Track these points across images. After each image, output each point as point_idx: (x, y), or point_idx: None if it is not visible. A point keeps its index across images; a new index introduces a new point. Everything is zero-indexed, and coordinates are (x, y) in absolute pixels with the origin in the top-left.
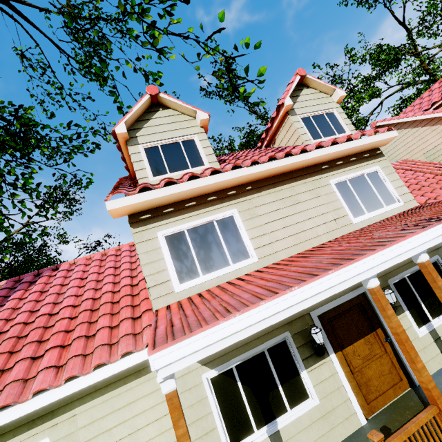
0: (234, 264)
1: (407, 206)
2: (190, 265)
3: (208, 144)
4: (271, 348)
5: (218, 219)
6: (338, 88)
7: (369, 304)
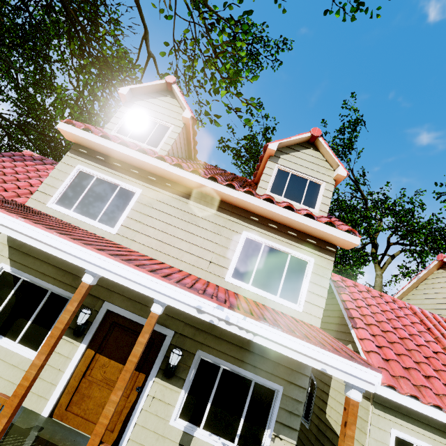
0: (98, 222)
1: (302, 316)
2: (74, 199)
3: (174, 137)
4: (55, 294)
5: (123, 187)
6: (342, 166)
7: (159, 349)
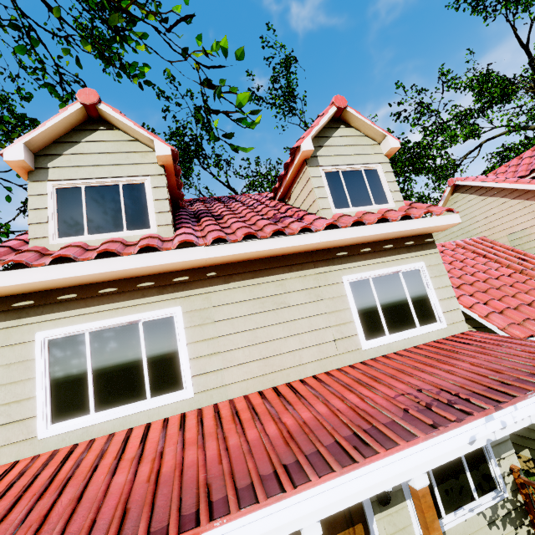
0: (153, 397)
1: (450, 330)
2: (80, 392)
3: (164, 195)
4: None
5: (147, 319)
6: (390, 135)
7: None
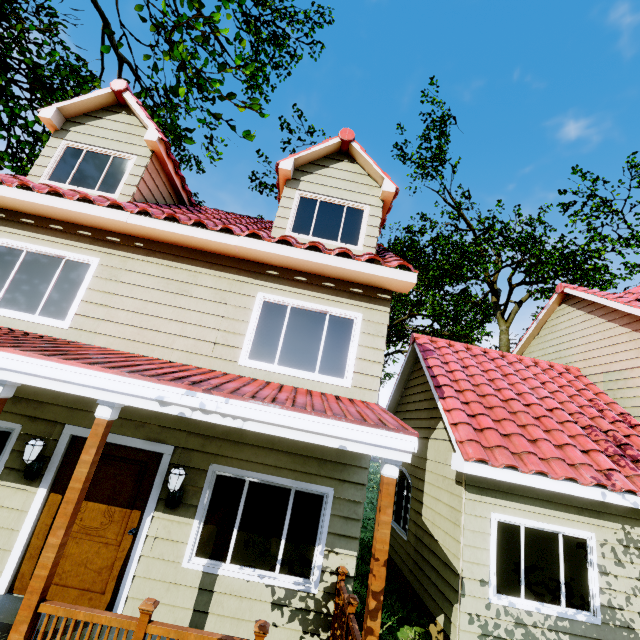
0: (40, 316)
1: (352, 393)
2: None
3: (139, 173)
4: None
5: (71, 259)
6: (388, 178)
7: (156, 473)
